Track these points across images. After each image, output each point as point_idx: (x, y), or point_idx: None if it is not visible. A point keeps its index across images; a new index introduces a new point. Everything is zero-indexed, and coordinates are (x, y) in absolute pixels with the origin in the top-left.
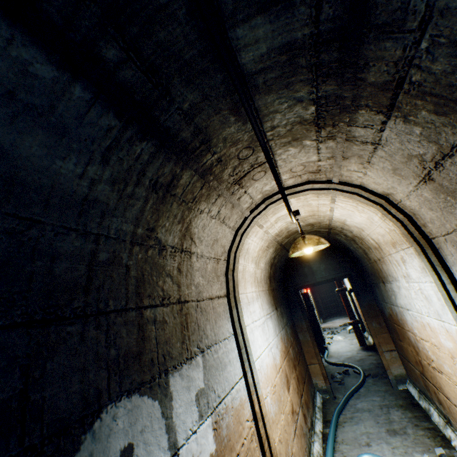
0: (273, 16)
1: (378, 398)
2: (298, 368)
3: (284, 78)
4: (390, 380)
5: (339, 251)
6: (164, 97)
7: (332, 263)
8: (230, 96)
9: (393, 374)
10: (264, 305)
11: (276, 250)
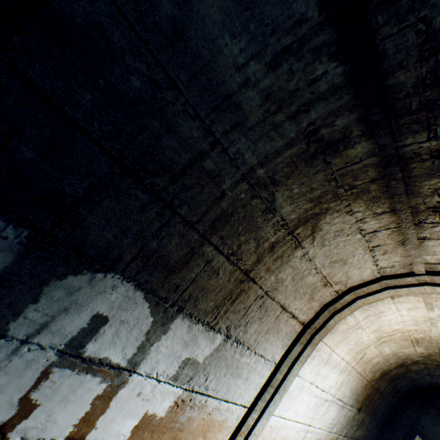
0: None
1: None
2: None
3: None
4: None
5: None
6: None
7: None
8: None
9: None
10: (344, 387)
11: (428, 357)
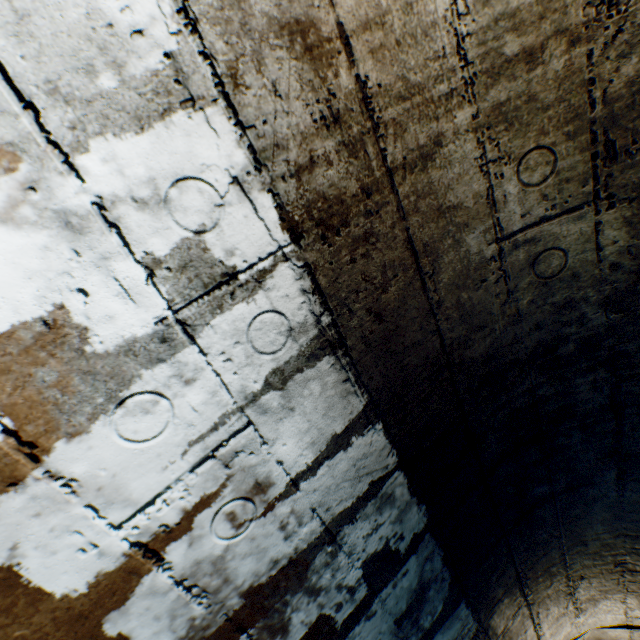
0: None
1: None
2: None
3: None
4: None
5: None
6: None
7: None
8: None
9: None
10: None
11: None
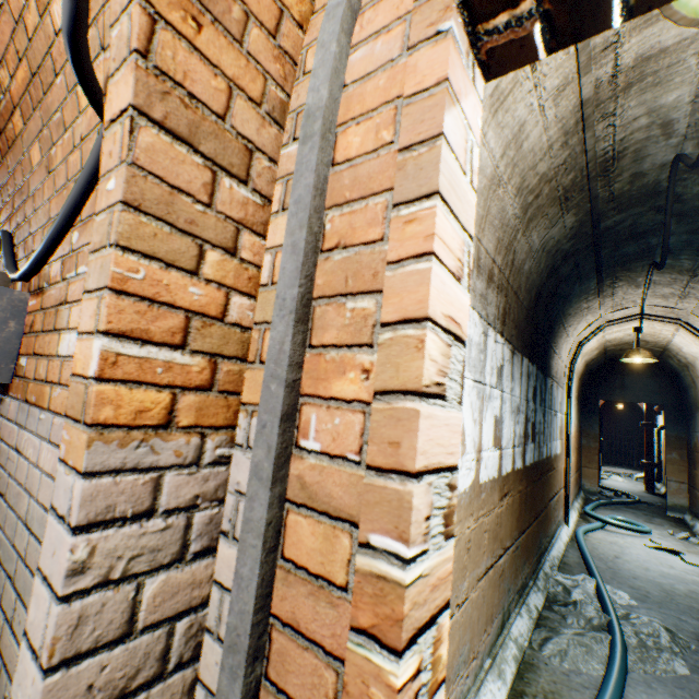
0: (672, 274)
1: (646, 512)
2: (577, 456)
3: (669, 283)
4: (667, 506)
5: (666, 376)
6: (612, 284)
7: (651, 384)
8: (638, 283)
9: (673, 502)
10: (573, 392)
11: (597, 353)
